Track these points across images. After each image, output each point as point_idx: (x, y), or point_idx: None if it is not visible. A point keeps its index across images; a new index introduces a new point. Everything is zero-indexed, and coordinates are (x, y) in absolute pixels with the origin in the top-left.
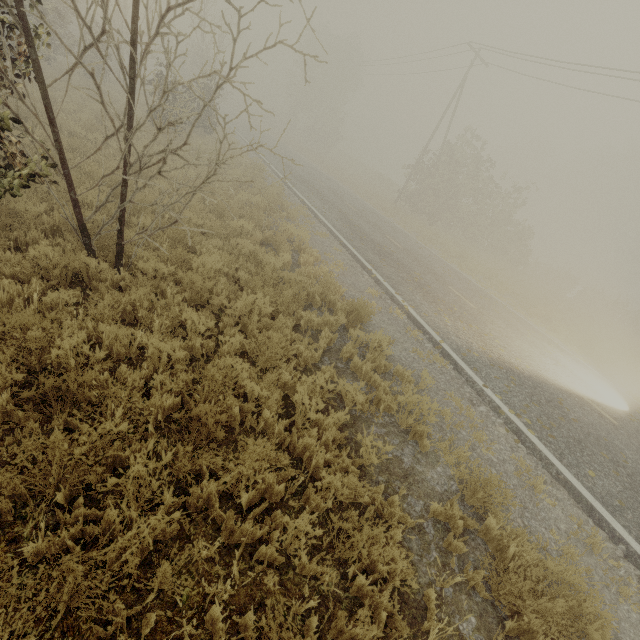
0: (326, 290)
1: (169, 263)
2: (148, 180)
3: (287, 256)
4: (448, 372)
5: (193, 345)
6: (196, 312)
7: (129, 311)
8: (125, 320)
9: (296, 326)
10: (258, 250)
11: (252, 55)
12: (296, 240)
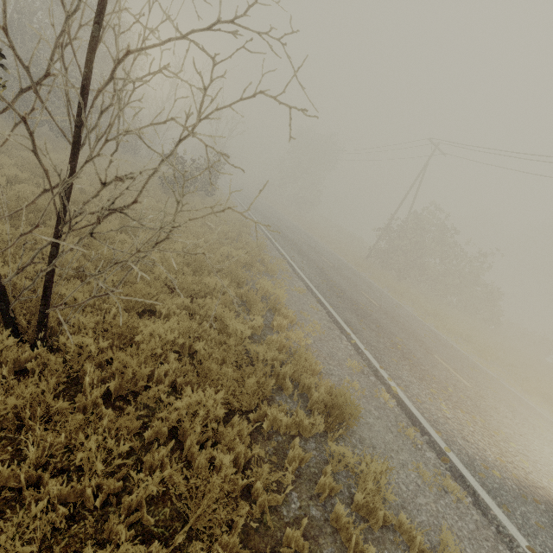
0: (300, 369)
1: (106, 334)
2: (77, 242)
3: (259, 319)
4: (468, 512)
5: (84, 488)
6: (123, 406)
7: (11, 417)
8: (4, 428)
9: (257, 426)
10: (225, 314)
11: (226, 106)
12: (271, 299)
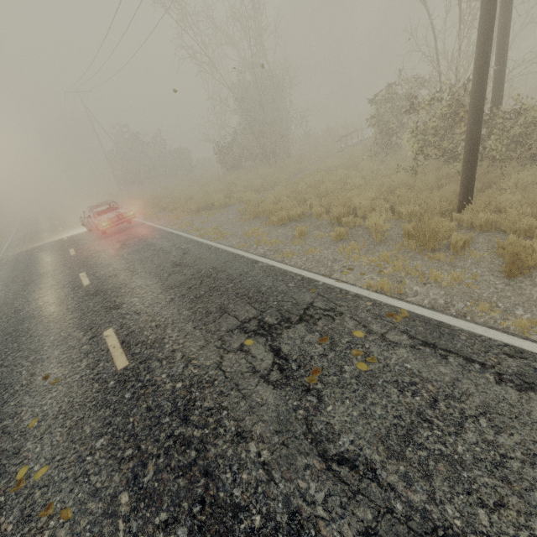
0: None
1: None
2: None
3: None
4: None
5: None
6: None
7: None
8: None
9: None
10: None
11: None
12: None
